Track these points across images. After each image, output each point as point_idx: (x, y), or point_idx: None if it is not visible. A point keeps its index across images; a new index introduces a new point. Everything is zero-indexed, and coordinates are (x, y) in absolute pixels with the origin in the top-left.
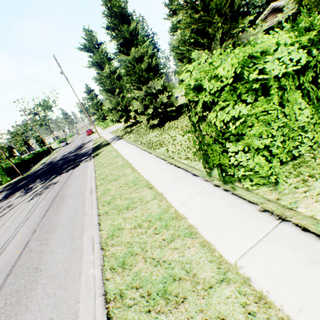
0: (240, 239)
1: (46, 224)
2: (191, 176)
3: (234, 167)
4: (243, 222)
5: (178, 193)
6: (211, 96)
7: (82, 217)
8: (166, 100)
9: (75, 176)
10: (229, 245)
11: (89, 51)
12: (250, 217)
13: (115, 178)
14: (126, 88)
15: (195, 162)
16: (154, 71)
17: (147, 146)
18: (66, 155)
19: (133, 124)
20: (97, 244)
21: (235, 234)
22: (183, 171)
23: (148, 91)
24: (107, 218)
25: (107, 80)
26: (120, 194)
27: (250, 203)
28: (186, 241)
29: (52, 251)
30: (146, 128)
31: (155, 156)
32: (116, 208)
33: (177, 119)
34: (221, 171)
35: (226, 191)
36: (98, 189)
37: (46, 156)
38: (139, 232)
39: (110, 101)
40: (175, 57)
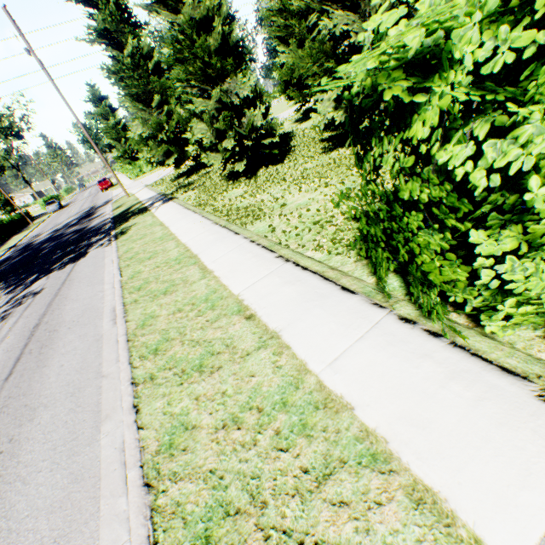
0: (516, 486)
1: (13, 397)
2: (340, 293)
3: (464, 286)
4: (509, 432)
5: (316, 334)
6: (465, 89)
7: (96, 383)
8: (261, 121)
9: (78, 278)
10: (490, 506)
11: (88, 3)
12: (522, 418)
13: (166, 288)
14: (175, 94)
15: (338, 257)
16: (235, 57)
17: (226, 217)
18: (59, 230)
19: (192, 170)
20: (135, 469)
21: (497, 469)
22: (318, 280)
23: (224, 99)
24: (155, 394)
25: (134, 73)
26: (180, 330)
27: (507, 374)
28: (366, 480)
29: (24, 478)
30: (220, 179)
31: (247, 240)
32: (173, 366)
33: (282, 163)
34: (405, 282)
35: (436, 337)
36: (130, 313)
37: (20, 232)
38: (238, 442)
39: (142, 120)
40: (273, 33)
